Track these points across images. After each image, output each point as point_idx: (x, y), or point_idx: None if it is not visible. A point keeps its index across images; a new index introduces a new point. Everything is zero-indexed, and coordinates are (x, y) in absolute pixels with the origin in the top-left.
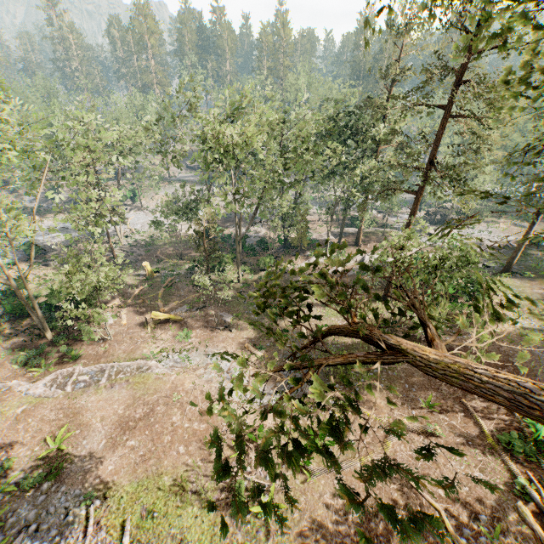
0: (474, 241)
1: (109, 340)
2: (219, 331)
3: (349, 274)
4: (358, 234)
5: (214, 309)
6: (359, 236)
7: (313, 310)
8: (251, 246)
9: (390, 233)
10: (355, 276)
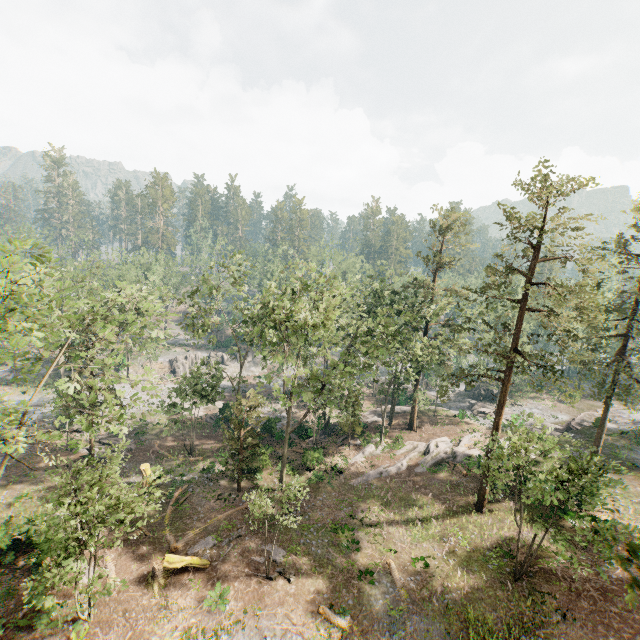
0: (533, 422)
1: (84, 621)
2: (270, 581)
3: (419, 470)
4: (411, 415)
5: (255, 540)
6: (413, 418)
7: (393, 532)
8: (283, 432)
9: (440, 412)
10: (428, 474)
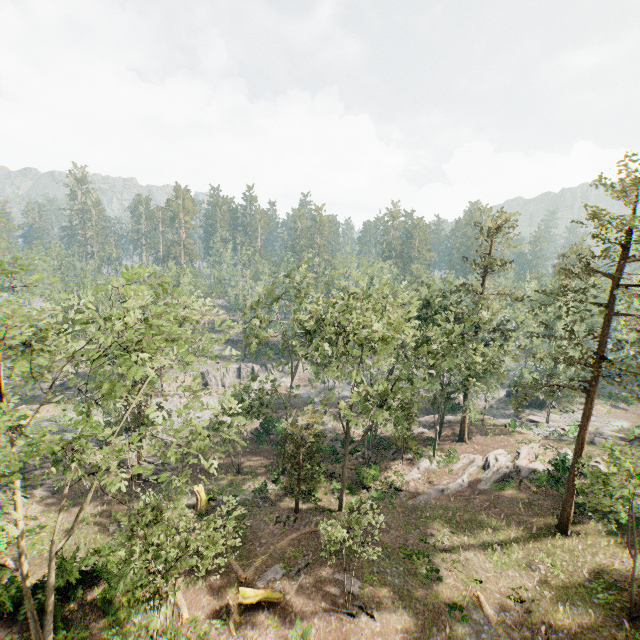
0: (592, 430)
1: None
2: (352, 617)
3: (483, 487)
4: (462, 426)
5: (325, 569)
6: (463, 429)
7: (471, 558)
8: (330, 446)
9: (487, 421)
10: (493, 491)
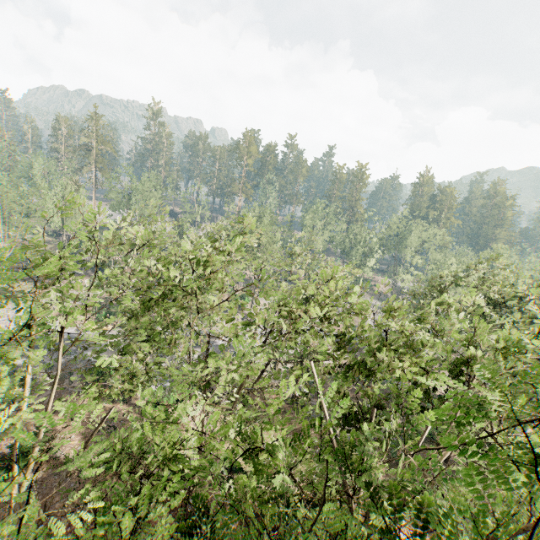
0: None
1: None
2: None
3: None
4: None
5: None
6: None
7: None
8: None
9: None
10: None
